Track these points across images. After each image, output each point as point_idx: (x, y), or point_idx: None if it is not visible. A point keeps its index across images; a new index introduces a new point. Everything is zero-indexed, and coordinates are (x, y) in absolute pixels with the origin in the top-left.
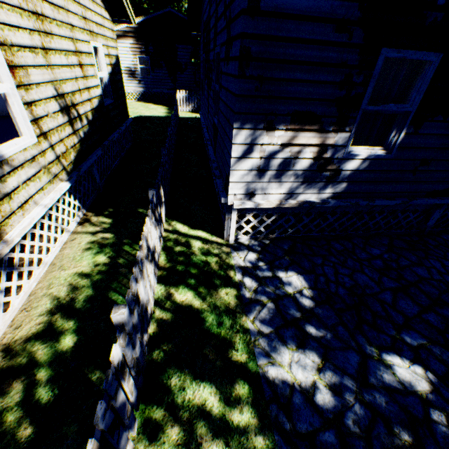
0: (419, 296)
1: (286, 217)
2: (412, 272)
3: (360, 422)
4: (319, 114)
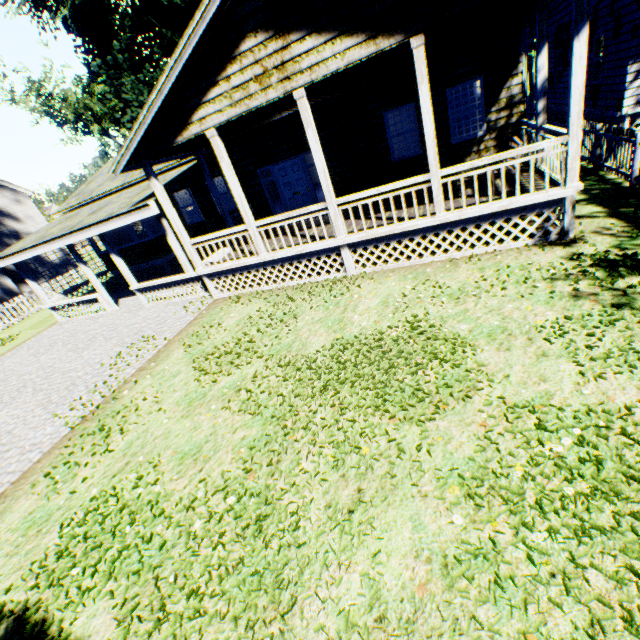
0: None
1: None
2: None
3: None
4: None
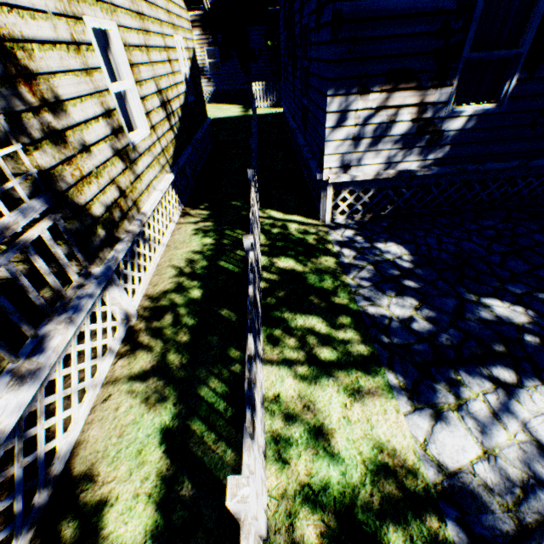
0: (533, 257)
1: (384, 191)
2: (528, 238)
3: (452, 340)
4: (415, 70)
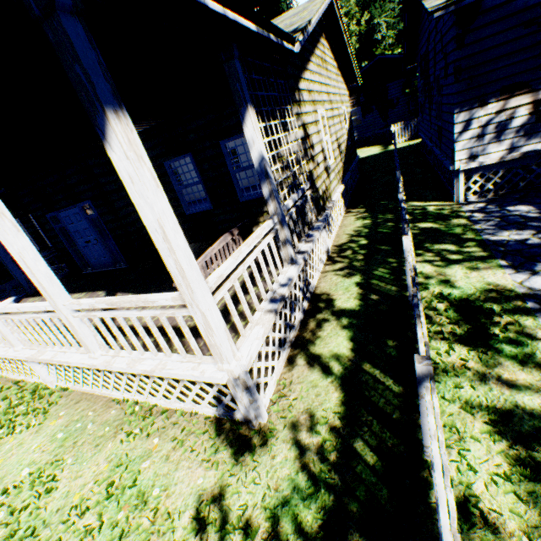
0: None
1: (513, 171)
2: None
3: None
4: (526, 81)
